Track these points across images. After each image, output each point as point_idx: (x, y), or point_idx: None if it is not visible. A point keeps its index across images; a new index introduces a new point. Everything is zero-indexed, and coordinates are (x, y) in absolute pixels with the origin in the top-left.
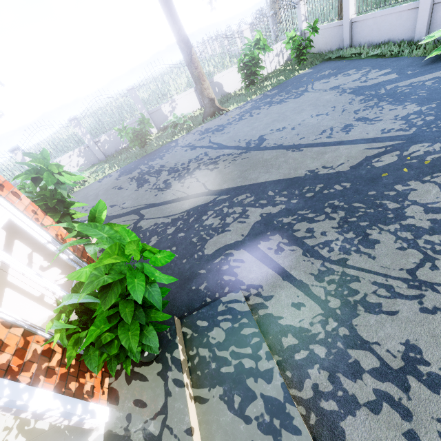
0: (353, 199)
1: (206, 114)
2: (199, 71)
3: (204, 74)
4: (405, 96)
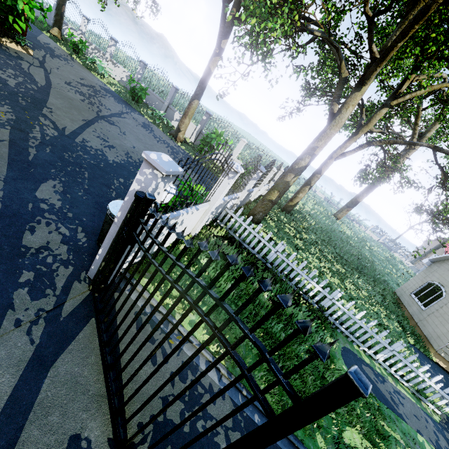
0: (4, 96)
1: (172, 132)
2: (188, 111)
3: (189, 116)
4: (135, 167)
